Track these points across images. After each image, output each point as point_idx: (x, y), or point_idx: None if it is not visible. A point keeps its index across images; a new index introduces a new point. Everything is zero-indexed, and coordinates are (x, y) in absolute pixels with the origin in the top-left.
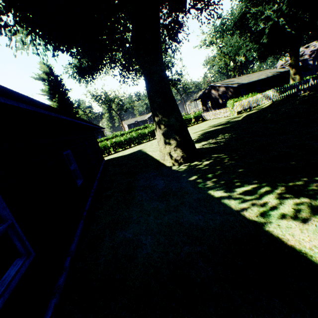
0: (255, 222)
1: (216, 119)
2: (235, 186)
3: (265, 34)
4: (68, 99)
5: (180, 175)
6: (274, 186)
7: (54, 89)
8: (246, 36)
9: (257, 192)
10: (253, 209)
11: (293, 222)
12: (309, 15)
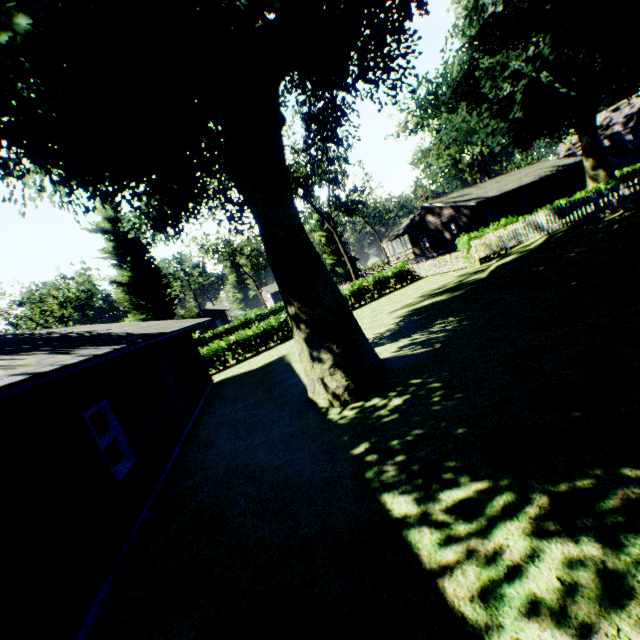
0: (464, 621)
1: (439, 275)
2: (441, 482)
3: (516, 102)
4: (151, 261)
5: (338, 436)
6: (526, 489)
7: (125, 247)
8: (480, 110)
9: (484, 507)
10: (467, 570)
11: (555, 633)
12: (602, 57)
